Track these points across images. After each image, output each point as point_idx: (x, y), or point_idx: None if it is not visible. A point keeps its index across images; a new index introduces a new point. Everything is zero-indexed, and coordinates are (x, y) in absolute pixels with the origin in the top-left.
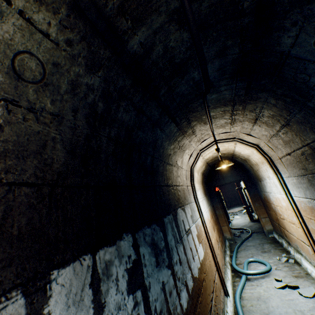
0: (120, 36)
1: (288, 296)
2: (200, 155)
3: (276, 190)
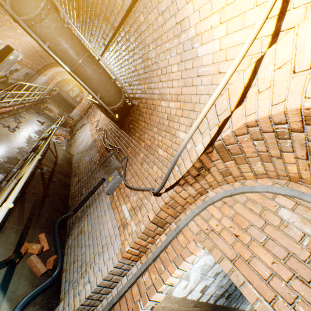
0: None
1: None
2: None
3: None
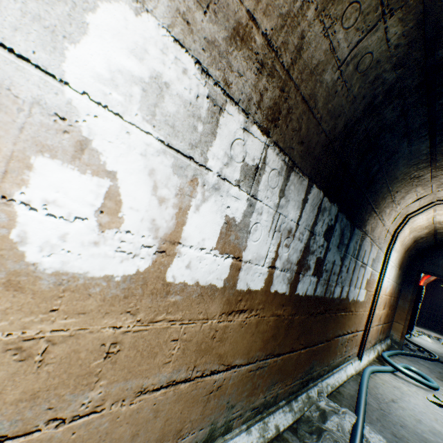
0: (440, 42)
1: (439, 411)
2: (433, 206)
3: None
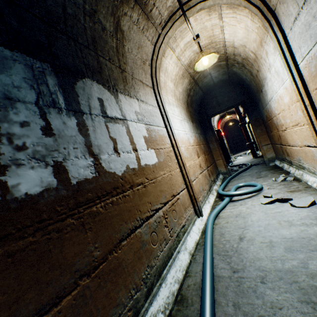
0: None
1: (276, 209)
2: (165, 40)
3: (278, 82)
